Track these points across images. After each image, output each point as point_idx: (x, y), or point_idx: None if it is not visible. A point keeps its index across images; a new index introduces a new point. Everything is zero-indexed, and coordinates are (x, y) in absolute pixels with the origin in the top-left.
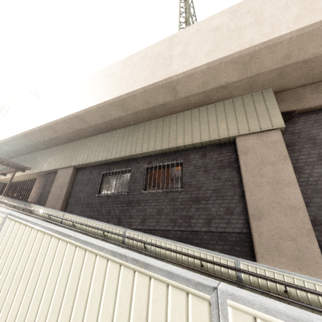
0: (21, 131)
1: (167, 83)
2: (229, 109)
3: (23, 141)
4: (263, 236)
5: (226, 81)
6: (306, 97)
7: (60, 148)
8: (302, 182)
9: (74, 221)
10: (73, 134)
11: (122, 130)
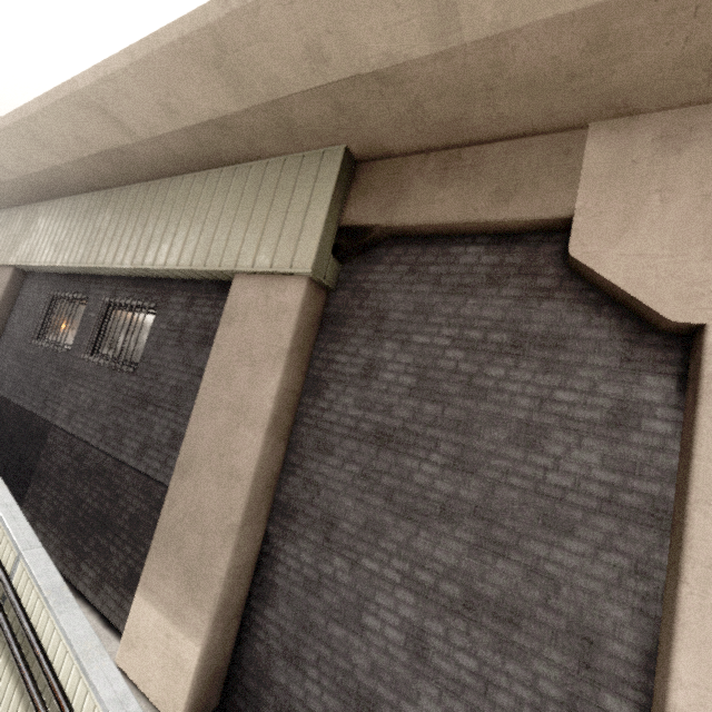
0: None
1: (75, 95)
2: (251, 192)
3: None
4: (174, 512)
5: (214, 109)
6: (413, 191)
7: (5, 216)
8: (311, 418)
9: None
10: (7, 190)
11: (89, 197)
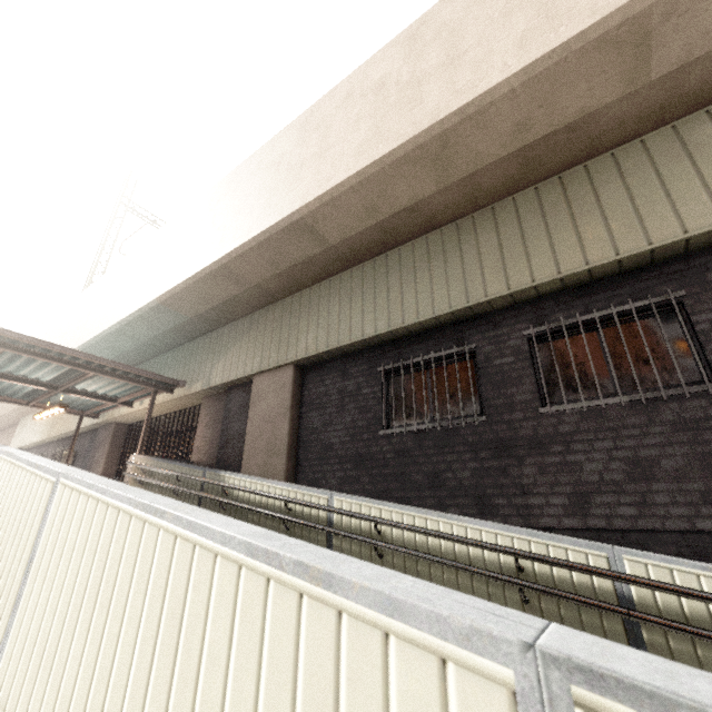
0: (154, 294)
1: (626, 22)
2: None
3: (160, 319)
4: None
5: None
6: None
7: (246, 323)
8: None
9: (380, 519)
10: (280, 281)
11: (417, 243)
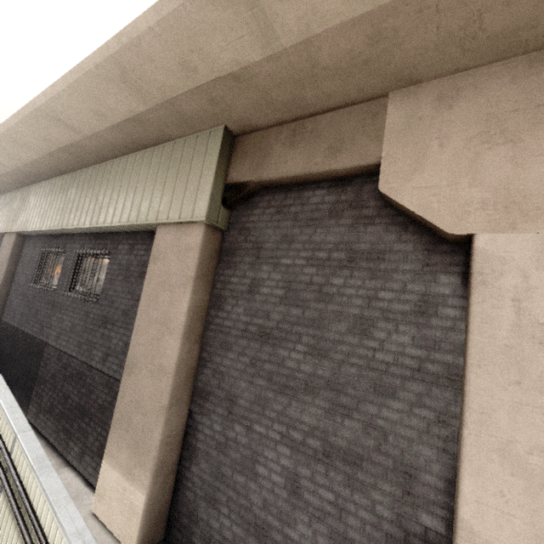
0: None
1: (36, 111)
2: (164, 166)
3: None
4: (124, 400)
5: (129, 110)
6: (273, 154)
7: (9, 197)
8: (216, 325)
9: None
10: (7, 179)
11: (61, 178)
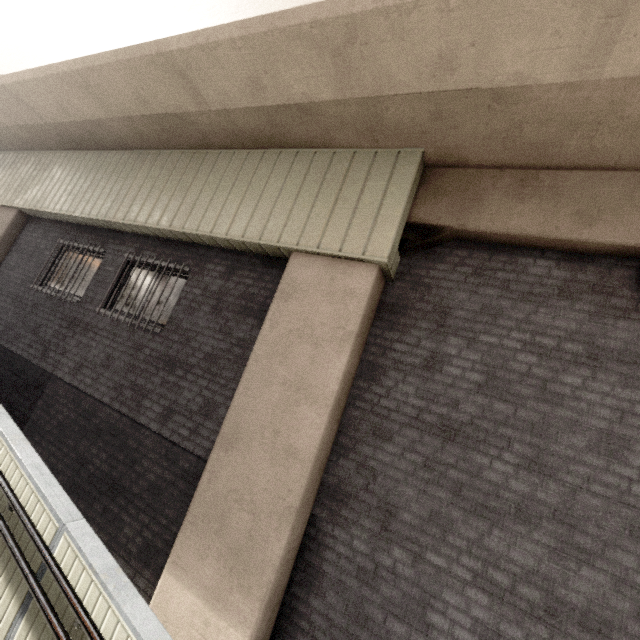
0: None
1: (161, 55)
2: (315, 177)
3: None
4: (215, 486)
5: (306, 93)
6: (488, 201)
7: (12, 158)
8: (366, 402)
9: None
10: (25, 133)
11: (118, 154)
